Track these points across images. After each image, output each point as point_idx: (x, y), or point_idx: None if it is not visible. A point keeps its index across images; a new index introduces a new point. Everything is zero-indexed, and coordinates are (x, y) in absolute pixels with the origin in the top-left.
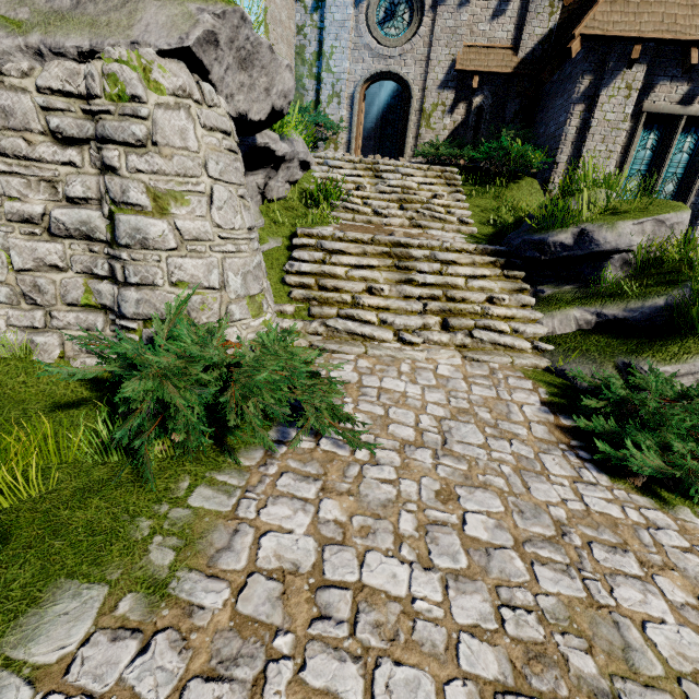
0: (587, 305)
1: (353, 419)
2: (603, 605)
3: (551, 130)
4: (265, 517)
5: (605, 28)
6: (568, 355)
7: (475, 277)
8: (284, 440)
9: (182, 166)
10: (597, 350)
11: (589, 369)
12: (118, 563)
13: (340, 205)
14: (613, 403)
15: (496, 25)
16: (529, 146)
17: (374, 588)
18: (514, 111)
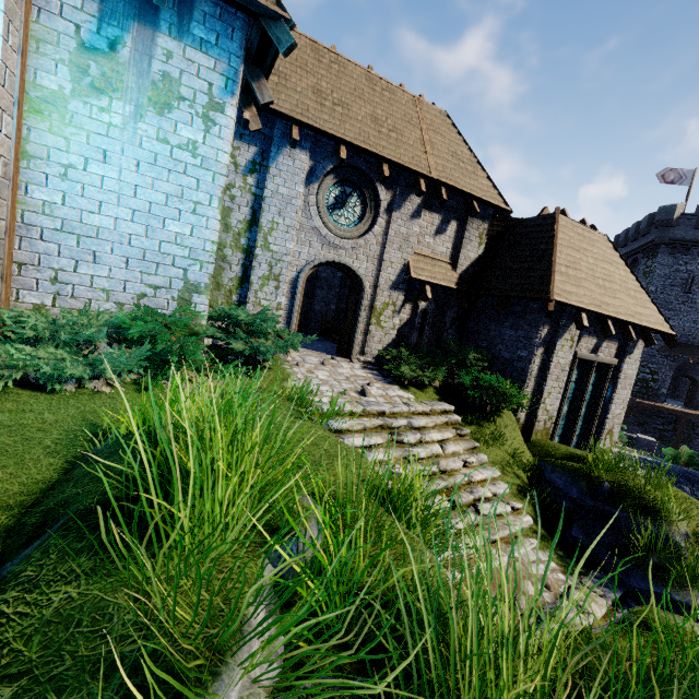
0: None
1: None
2: None
3: (502, 354)
4: None
5: (565, 296)
6: None
7: None
8: None
9: None
10: None
11: None
12: None
13: None
14: None
15: (438, 240)
16: (504, 379)
17: None
18: (453, 318)
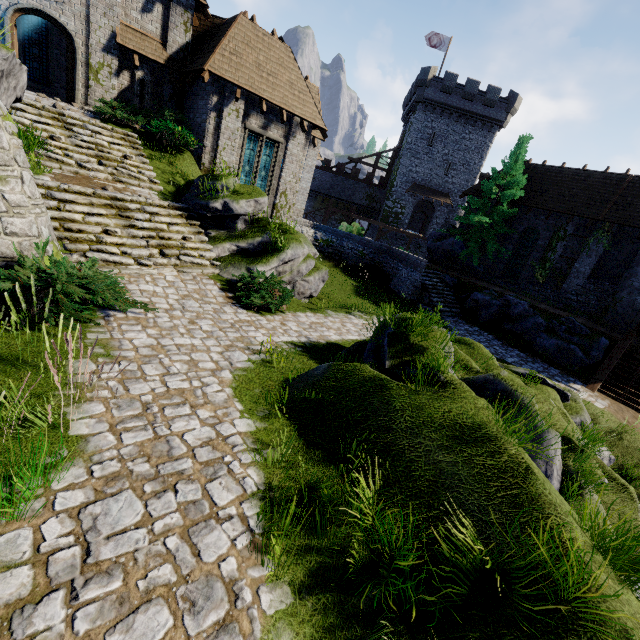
0: (232, 241)
1: (139, 303)
2: (246, 336)
3: (198, 120)
4: (128, 337)
5: (221, 72)
6: (227, 267)
7: (173, 224)
8: (109, 315)
9: (3, 160)
10: (239, 263)
11: (236, 272)
12: (83, 354)
13: (43, 154)
14: (246, 284)
15: (146, 18)
16: (186, 130)
17: (181, 344)
18: (170, 94)
